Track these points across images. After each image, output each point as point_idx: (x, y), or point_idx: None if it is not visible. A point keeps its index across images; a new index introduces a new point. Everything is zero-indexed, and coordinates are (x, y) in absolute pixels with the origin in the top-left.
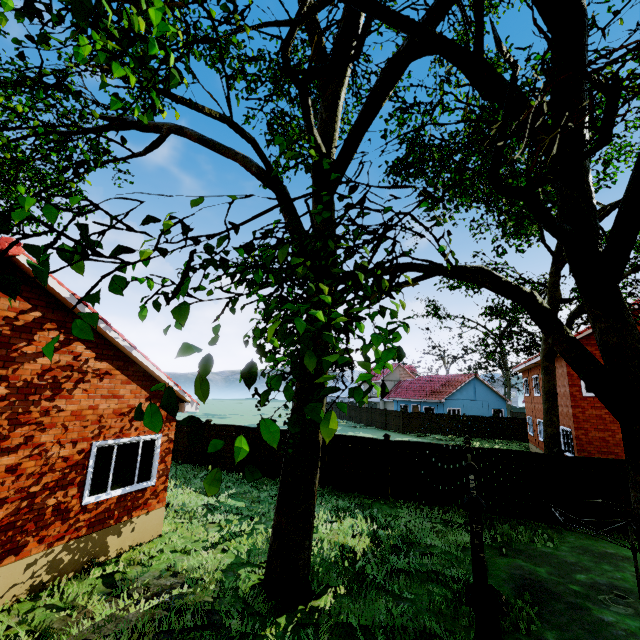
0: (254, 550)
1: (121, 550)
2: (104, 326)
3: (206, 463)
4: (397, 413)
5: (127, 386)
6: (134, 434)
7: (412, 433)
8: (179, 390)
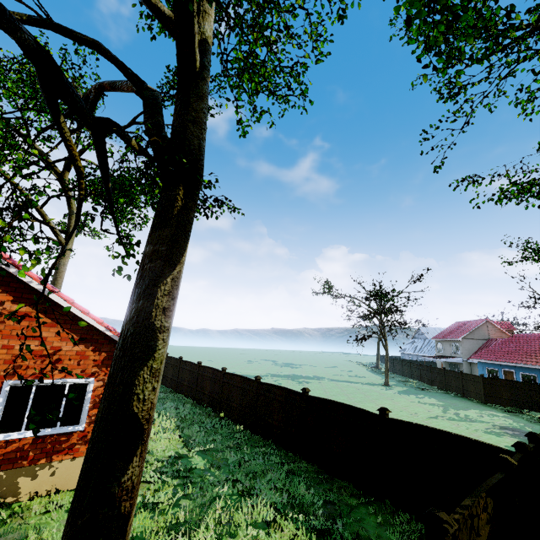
0: (136, 539)
1: (36, 493)
2: (15, 271)
3: (220, 410)
4: (476, 378)
5: (51, 329)
6: (59, 376)
7: (500, 405)
8: (113, 335)
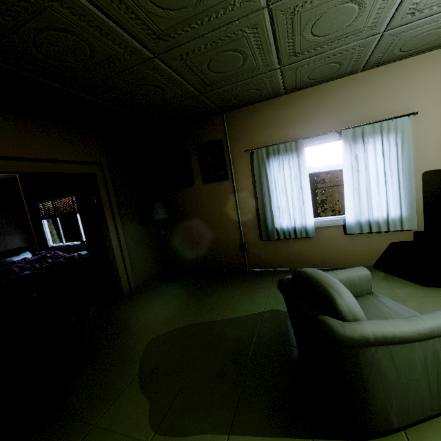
0: None
1: None
2: None
3: None
4: None
5: None
6: None
7: None
8: None
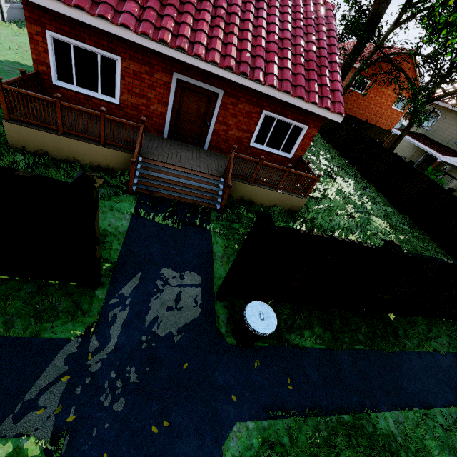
0: None
1: None
2: None
3: None
4: None
5: None
6: None
7: None
8: None
